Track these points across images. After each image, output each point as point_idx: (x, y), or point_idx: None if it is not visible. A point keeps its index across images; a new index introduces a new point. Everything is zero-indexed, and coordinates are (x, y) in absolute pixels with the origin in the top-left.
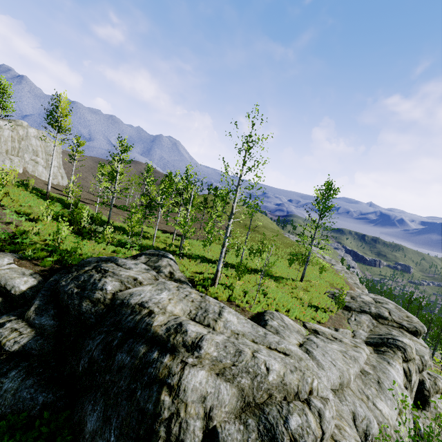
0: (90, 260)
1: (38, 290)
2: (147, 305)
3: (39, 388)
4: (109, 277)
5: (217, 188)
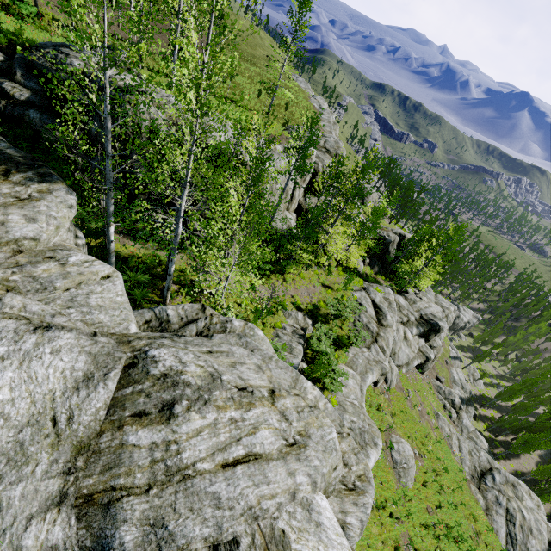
0: (46, 44)
1: (9, 66)
2: (111, 77)
3: (54, 120)
4: (73, 58)
5: None
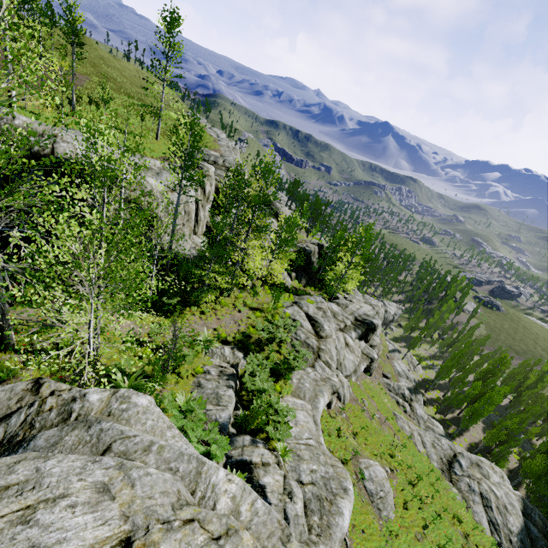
0: None
1: None
2: None
3: None
4: None
5: (50, 5)
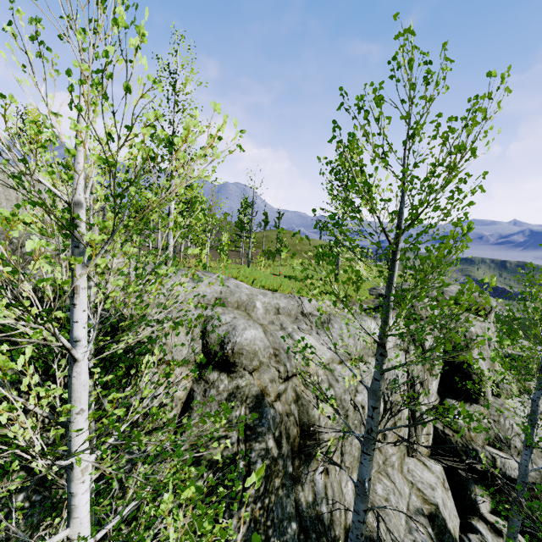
0: None
1: None
2: None
3: None
4: None
5: (266, 213)
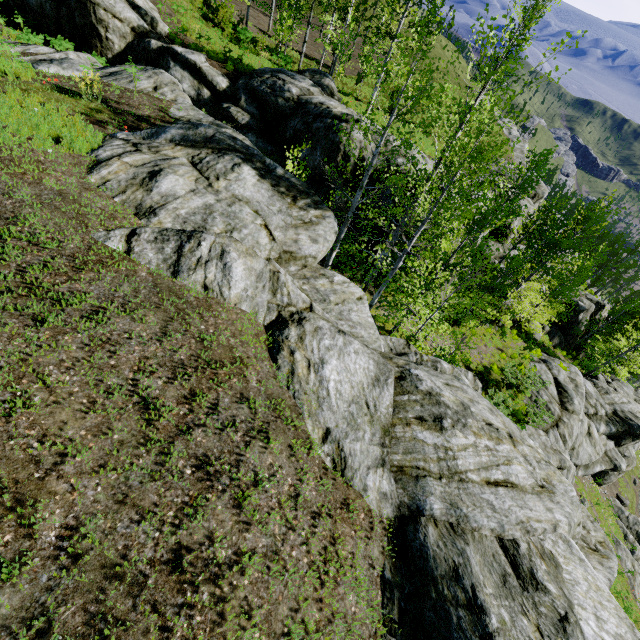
0: (265, 70)
1: (232, 91)
2: (325, 104)
3: (266, 144)
4: (289, 84)
5: None
